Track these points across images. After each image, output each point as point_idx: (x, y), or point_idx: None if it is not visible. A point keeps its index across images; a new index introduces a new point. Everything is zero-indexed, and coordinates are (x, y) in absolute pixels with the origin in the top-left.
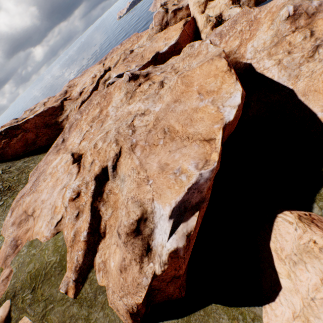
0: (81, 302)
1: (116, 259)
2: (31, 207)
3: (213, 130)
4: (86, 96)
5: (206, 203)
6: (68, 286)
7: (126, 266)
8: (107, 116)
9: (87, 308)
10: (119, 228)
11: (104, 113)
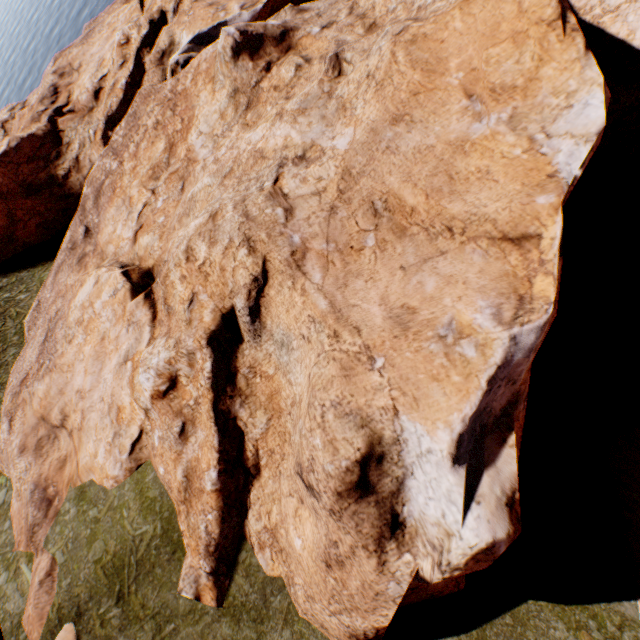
0: (235, 614)
1: (307, 534)
2: (54, 408)
3: (533, 211)
4: (113, 101)
5: (523, 406)
6: (199, 585)
7: (343, 558)
8: (191, 161)
9: (251, 624)
10: (311, 476)
11: (180, 153)
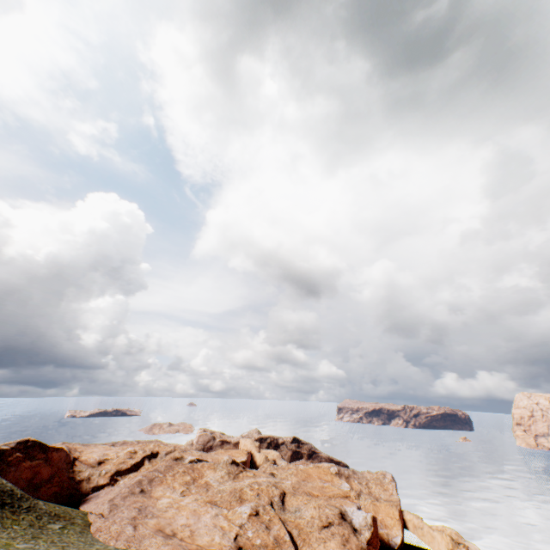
0: None
1: (333, 545)
2: (167, 527)
3: (346, 491)
4: (125, 465)
5: None
6: None
7: (347, 538)
8: (209, 484)
9: None
10: (329, 519)
11: (201, 481)
